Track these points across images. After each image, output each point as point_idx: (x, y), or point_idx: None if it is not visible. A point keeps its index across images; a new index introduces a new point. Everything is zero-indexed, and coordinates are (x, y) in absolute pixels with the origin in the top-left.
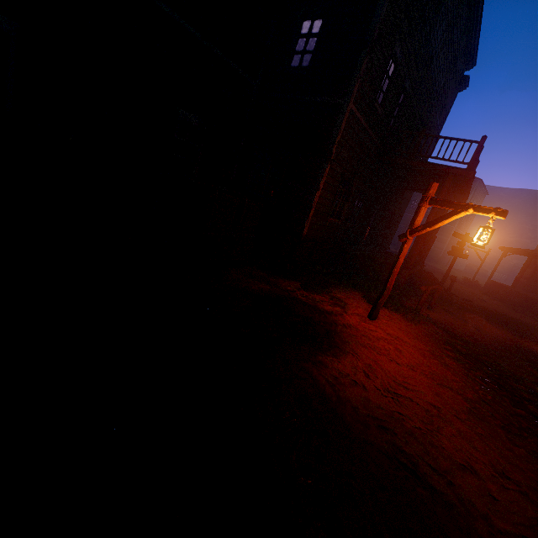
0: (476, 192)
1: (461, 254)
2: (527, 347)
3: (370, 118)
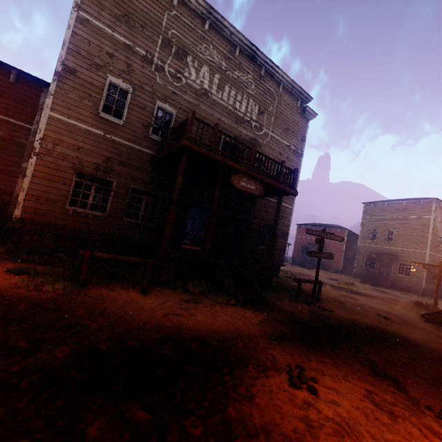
0: (439, 211)
1: (322, 253)
2: (239, 345)
3: (103, 126)
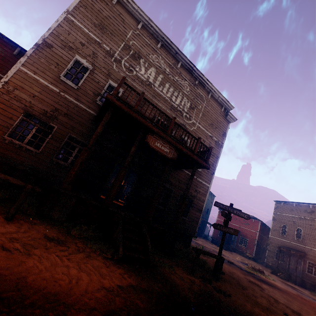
0: None
1: (228, 227)
2: None
3: (60, 86)
